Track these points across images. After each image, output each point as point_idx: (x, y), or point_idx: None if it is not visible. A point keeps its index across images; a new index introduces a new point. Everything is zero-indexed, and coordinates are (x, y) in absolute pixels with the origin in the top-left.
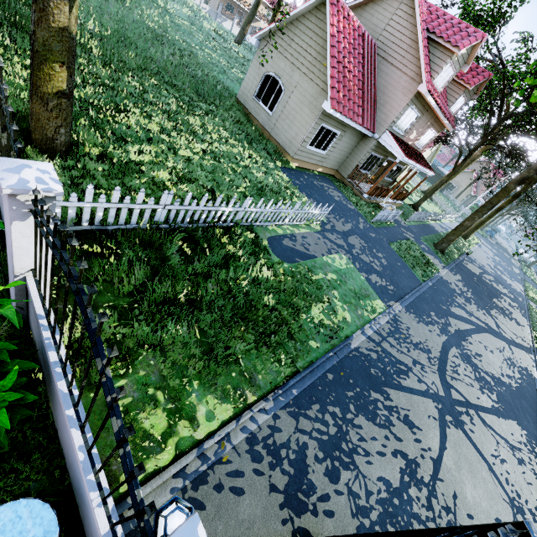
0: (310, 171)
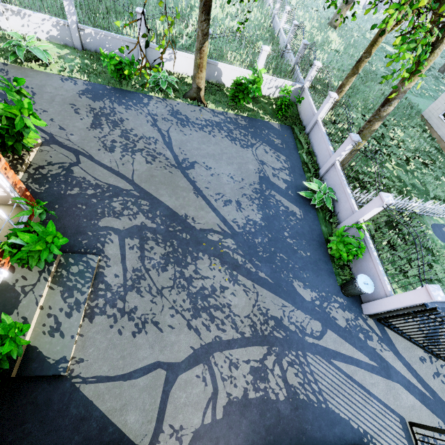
0: None
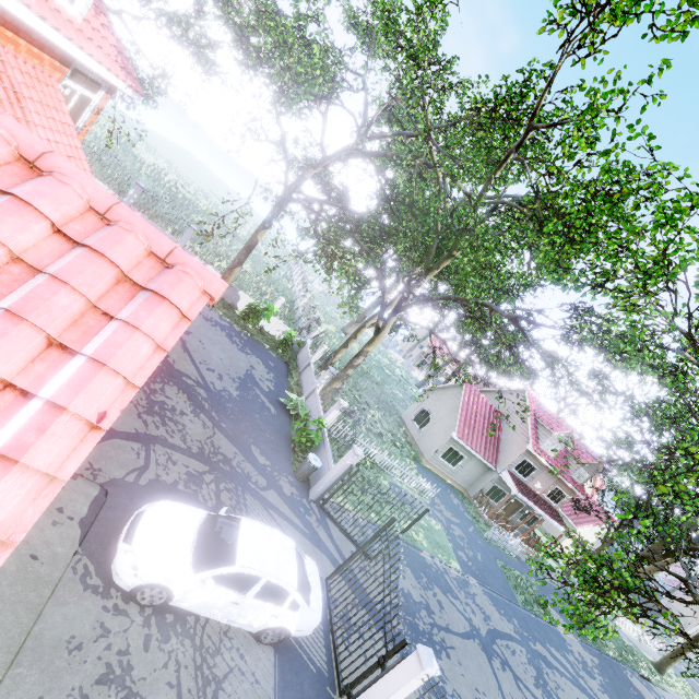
0: (441, 479)
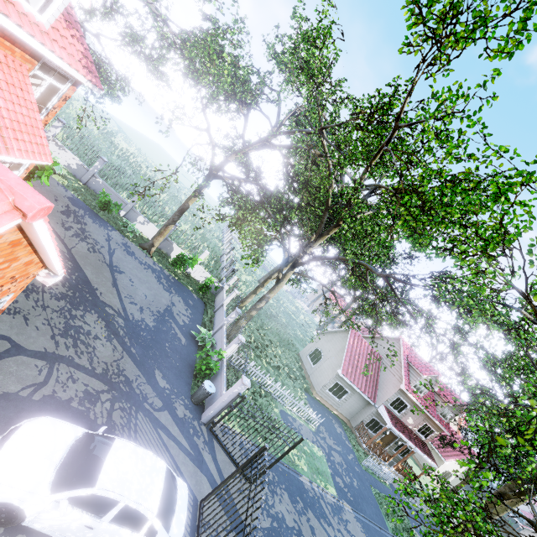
0: (328, 409)
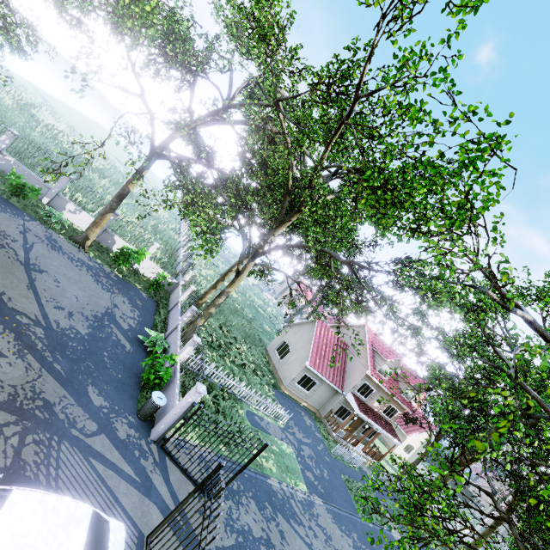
0: (297, 402)
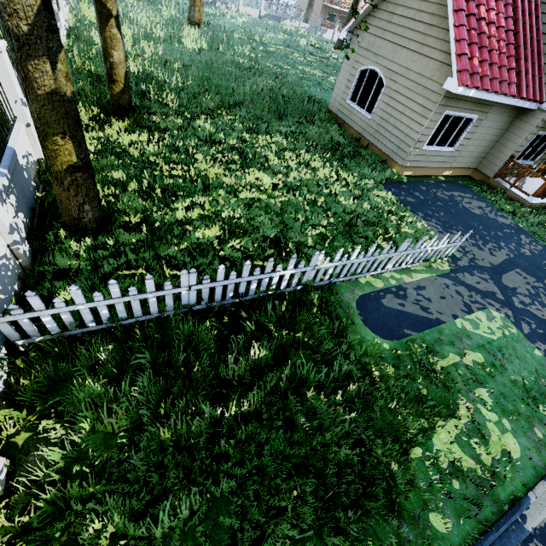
0: (432, 178)
